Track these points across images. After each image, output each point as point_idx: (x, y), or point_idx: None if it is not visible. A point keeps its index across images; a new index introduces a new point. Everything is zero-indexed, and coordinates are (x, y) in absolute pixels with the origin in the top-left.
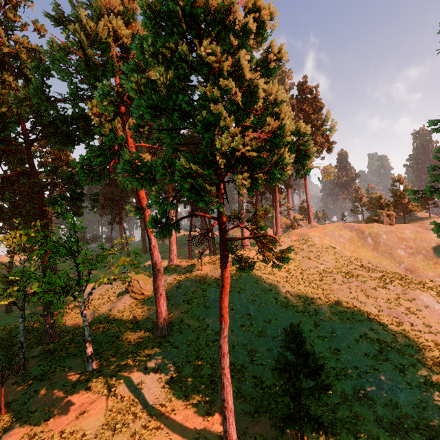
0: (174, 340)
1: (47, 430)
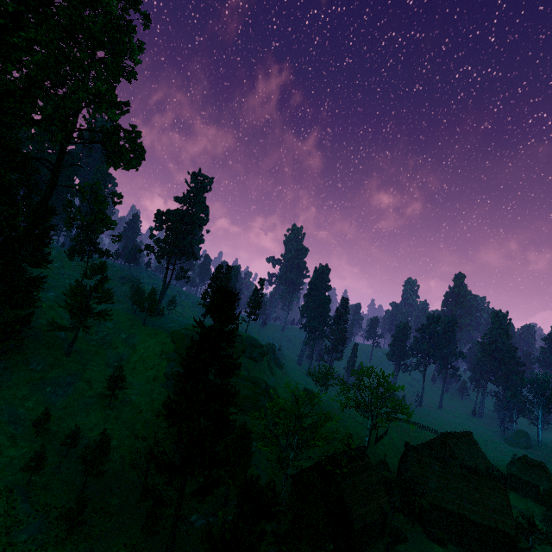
0: None
1: None
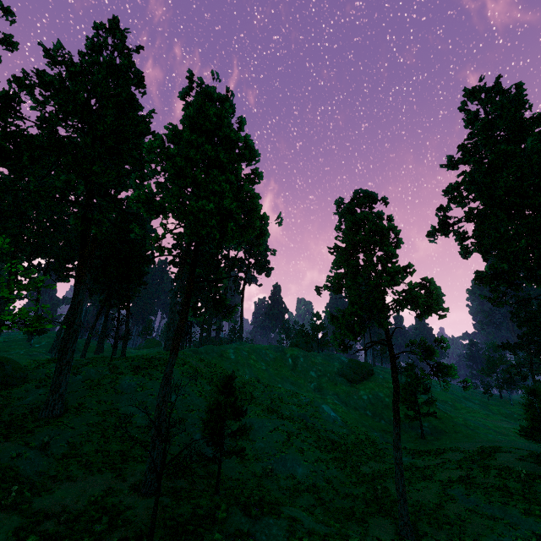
0: (69, 421)
1: None
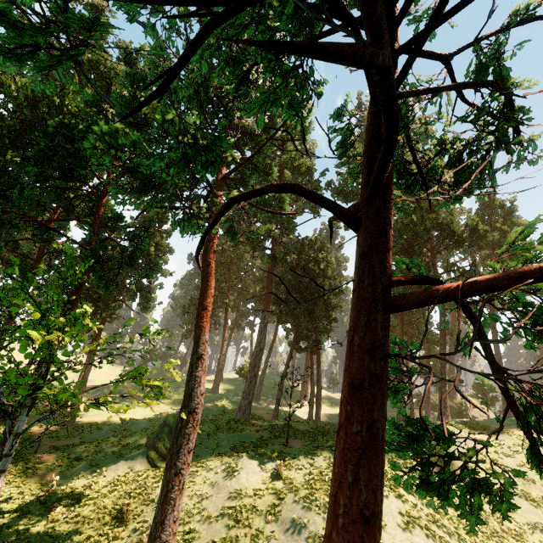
0: None
1: None
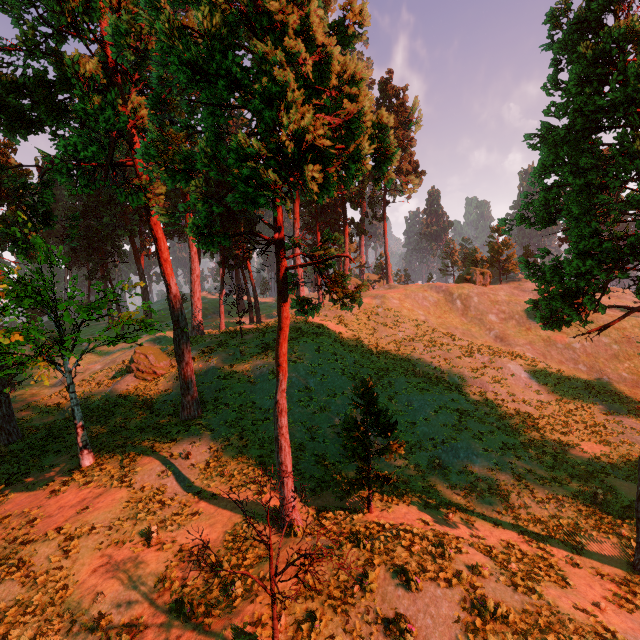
0: (208, 422)
1: (34, 530)
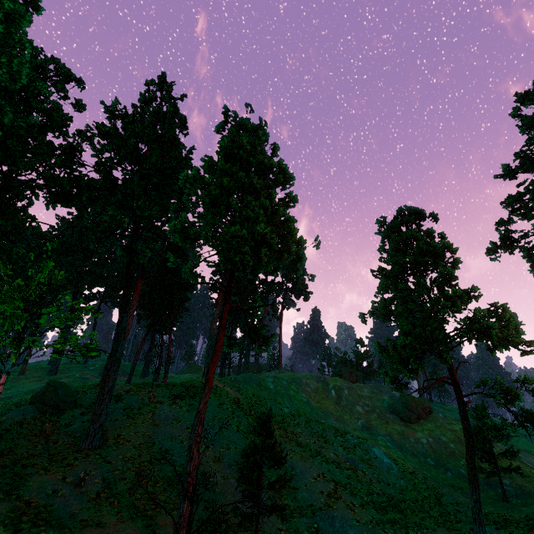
0: (107, 454)
1: None
